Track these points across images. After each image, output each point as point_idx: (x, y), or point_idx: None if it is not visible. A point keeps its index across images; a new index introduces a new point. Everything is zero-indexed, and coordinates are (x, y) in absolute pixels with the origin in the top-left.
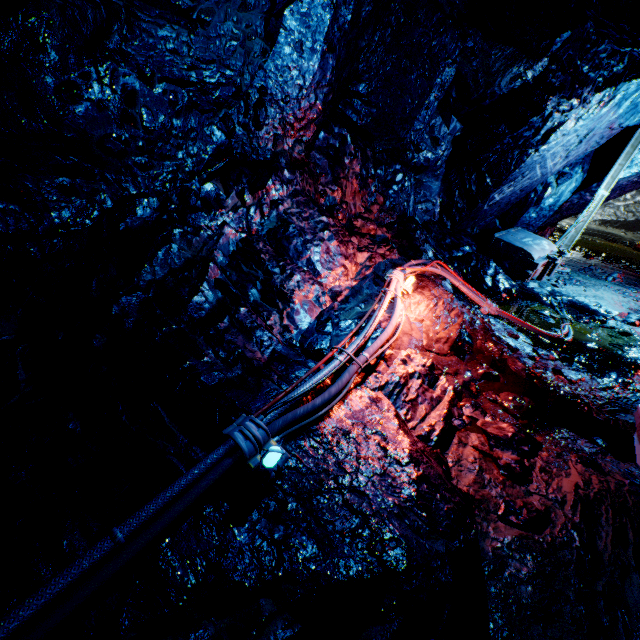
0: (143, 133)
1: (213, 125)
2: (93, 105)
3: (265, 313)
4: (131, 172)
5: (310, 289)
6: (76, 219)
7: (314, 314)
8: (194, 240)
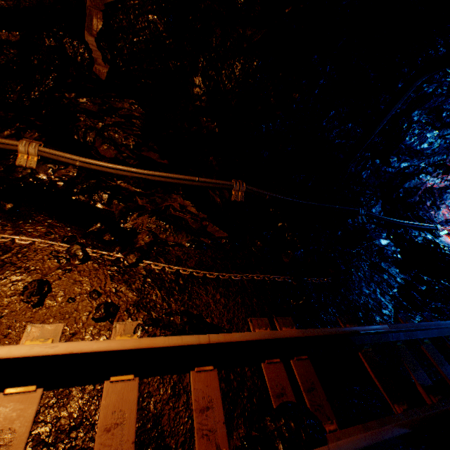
0: (431, 153)
1: (445, 153)
2: (430, 146)
3: (430, 210)
4: (418, 159)
5: (446, 211)
6: (400, 166)
7: (444, 218)
8: (418, 181)
